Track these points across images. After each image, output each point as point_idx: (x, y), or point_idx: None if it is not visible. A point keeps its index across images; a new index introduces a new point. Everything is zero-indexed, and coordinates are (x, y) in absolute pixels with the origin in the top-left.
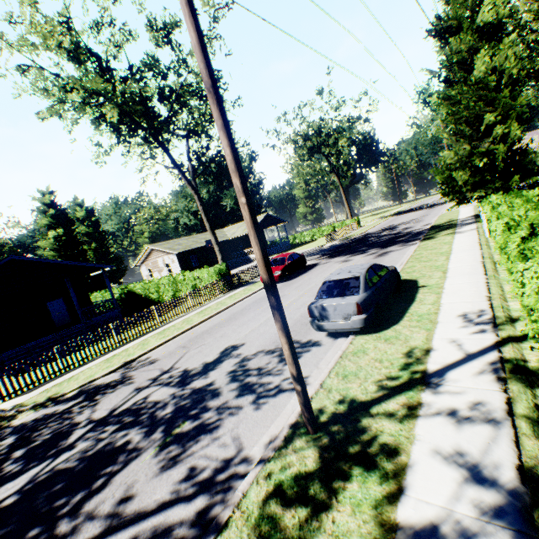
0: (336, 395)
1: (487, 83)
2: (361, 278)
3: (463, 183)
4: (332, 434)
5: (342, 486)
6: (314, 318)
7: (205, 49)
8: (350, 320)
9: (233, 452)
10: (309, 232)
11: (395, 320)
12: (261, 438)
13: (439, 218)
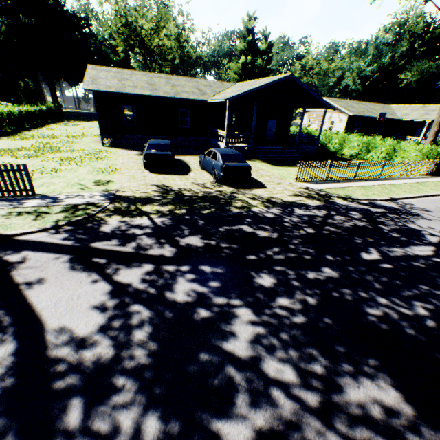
0: None
1: None
2: None
3: None
4: None
5: None
6: None
7: None
8: None
9: None
10: None
11: None
12: None
13: None
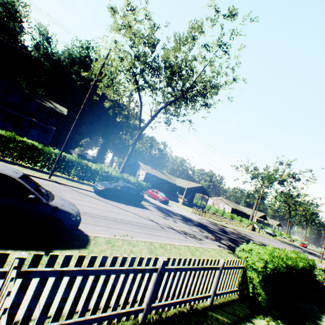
0: None
1: None
2: None
3: None
4: None
5: None
6: None
7: None
8: None
9: None
10: None
11: None
12: None
13: None
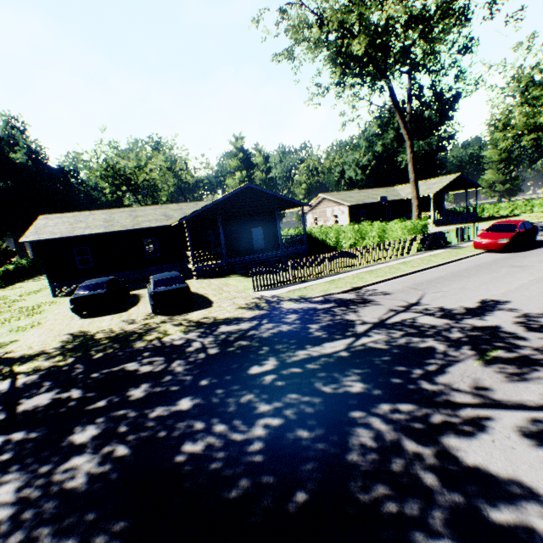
0: None
1: None
2: None
3: None
4: None
5: None
6: None
7: None
8: None
9: None
10: (508, 205)
11: None
12: None
13: None
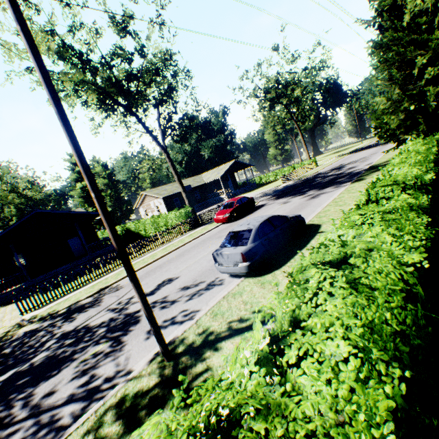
0: (200, 331)
1: (419, 26)
2: (253, 230)
3: (396, 126)
4: (178, 363)
5: (158, 406)
6: (217, 263)
7: (49, 84)
8: (238, 266)
9: (120, 369)
10: (273, 173)
11: (280, 265)
12: (141, 360)
13: (382, 157)
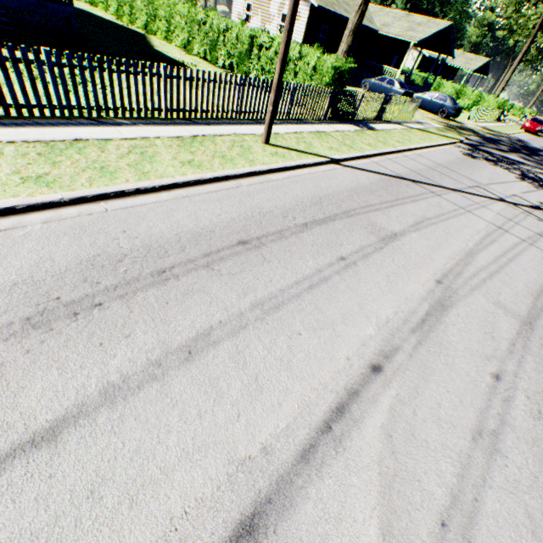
0: None
1: None
2: None
3: None
4: None
5: None
6: None
7: None
8: None
9: None
10: None
11: None
12: None
13: None
